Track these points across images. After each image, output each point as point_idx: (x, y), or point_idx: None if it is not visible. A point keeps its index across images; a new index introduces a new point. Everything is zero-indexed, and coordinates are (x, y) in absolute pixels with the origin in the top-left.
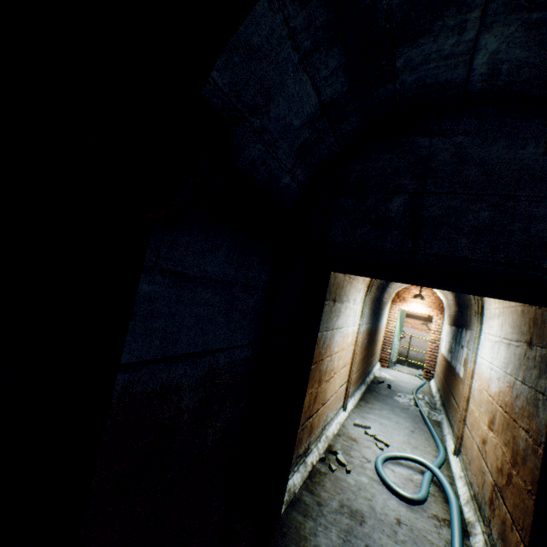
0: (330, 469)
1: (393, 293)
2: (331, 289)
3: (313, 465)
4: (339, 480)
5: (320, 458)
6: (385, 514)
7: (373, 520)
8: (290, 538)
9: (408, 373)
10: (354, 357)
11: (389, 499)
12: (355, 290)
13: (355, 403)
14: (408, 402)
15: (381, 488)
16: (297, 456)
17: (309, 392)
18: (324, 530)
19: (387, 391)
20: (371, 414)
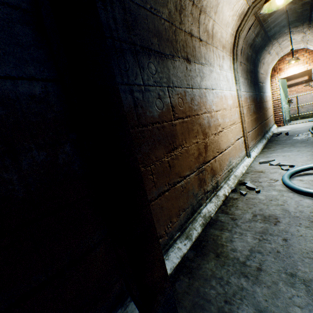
0: (241, 195)
1: (269, 69)
2: (174, 45)
3: (225, 196)
4: (250, 200)
5: (232, 190)
6: (300, 212)
7: (288, 219)
8: (208, 248)
9: (302, 122)
10: (242, 117)
11: (301, 200)
12: (215, 56)
13: (259, 152)
14: (306, 136)
15: (292, 195)
16: (206, 192)
17: (194, 142)
18: (239, 236)
19: (286, 137)
20: (273, 154)
